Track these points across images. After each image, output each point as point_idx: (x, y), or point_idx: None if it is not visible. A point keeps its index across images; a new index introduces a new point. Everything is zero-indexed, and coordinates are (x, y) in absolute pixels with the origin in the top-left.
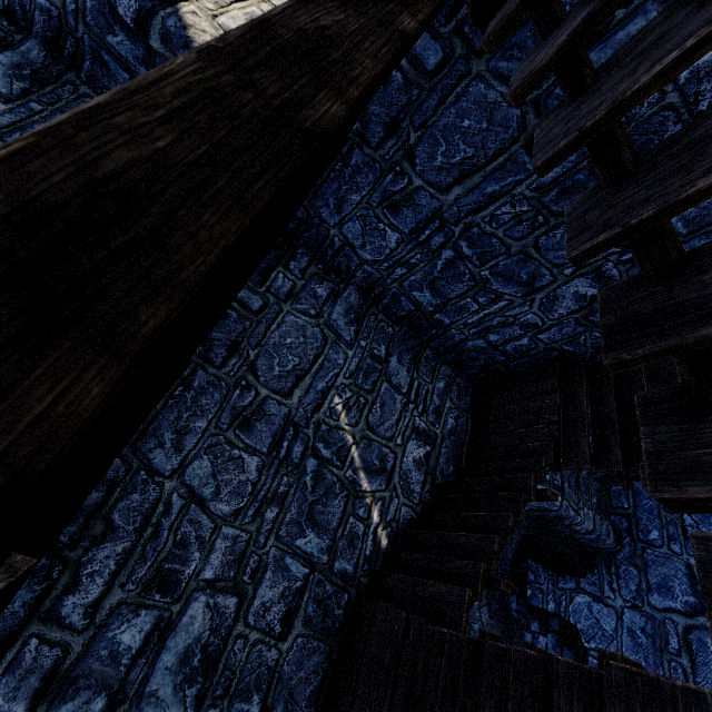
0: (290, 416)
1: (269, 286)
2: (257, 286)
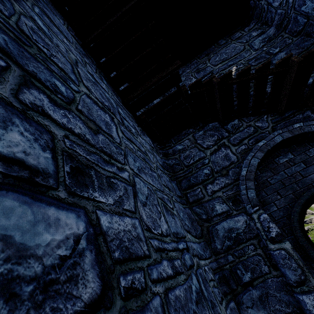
0: (212, 71)
1: (231, 37)
2: (226, 38)
